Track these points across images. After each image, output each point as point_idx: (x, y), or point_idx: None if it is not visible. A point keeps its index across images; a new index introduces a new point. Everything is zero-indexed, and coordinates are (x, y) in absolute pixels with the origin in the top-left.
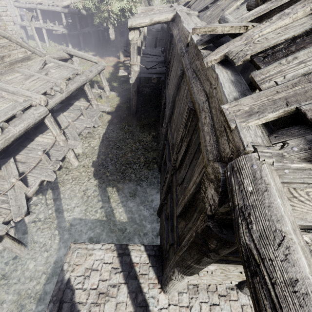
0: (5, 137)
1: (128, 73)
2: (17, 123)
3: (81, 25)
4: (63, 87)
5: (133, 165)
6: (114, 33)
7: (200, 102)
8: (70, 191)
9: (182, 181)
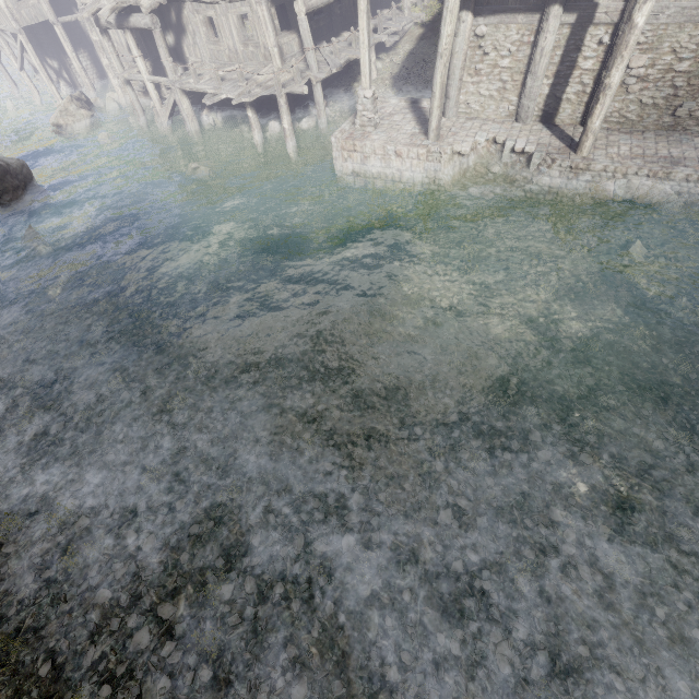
0: None
1: None
2: None
3: None
4: None
5: None
6: None
7: None
8: None
9: None
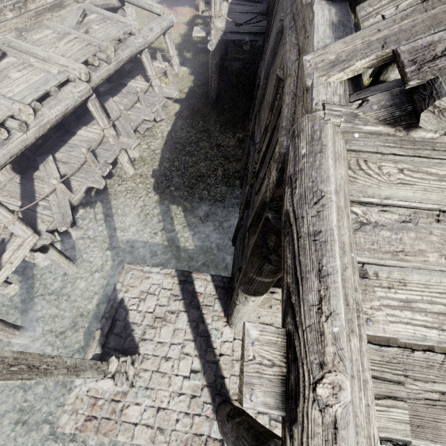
0: (39, 122)
1: (207, 33)
2: (52, 104)
3: None
4: (111, 55)
5: (206, 178)
6: None
7: (289, 64)
8: (124, 207)
9: (259, 187)
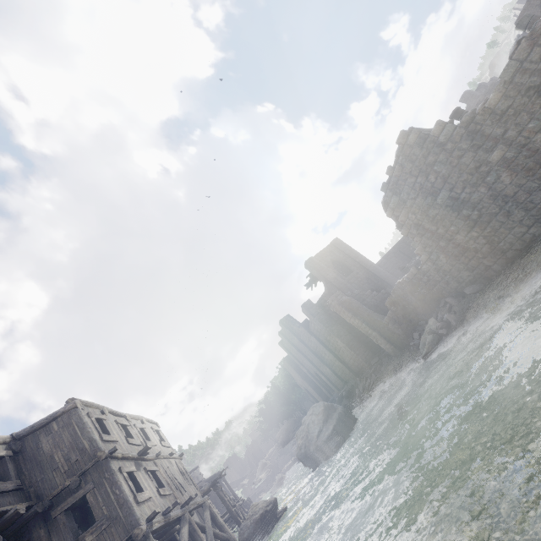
0: None
1: None
2: None
3: None
4: None
5: None
6: None
7: None
8: None
9: None
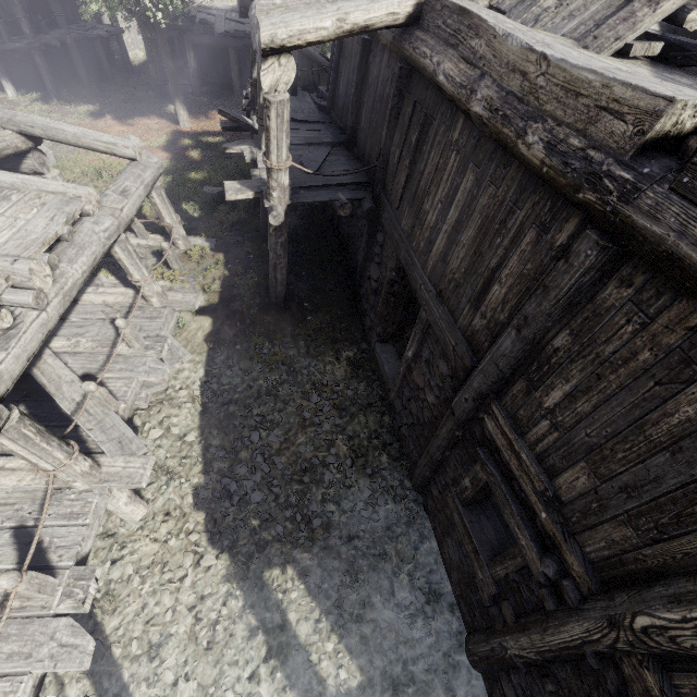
0: None
1: (256, 193)
2: None
3: (33, 22)
4: (44, 285)
5: (321, 470)
6: (137, 45)
7: None
8: (144, 626)
9: None
